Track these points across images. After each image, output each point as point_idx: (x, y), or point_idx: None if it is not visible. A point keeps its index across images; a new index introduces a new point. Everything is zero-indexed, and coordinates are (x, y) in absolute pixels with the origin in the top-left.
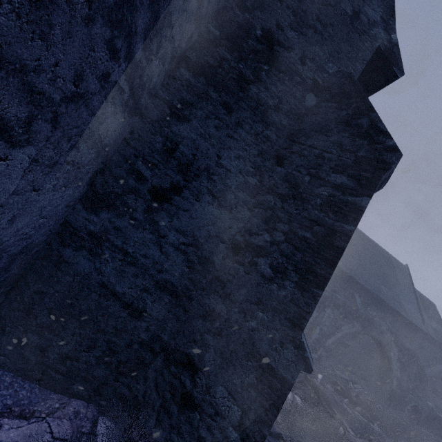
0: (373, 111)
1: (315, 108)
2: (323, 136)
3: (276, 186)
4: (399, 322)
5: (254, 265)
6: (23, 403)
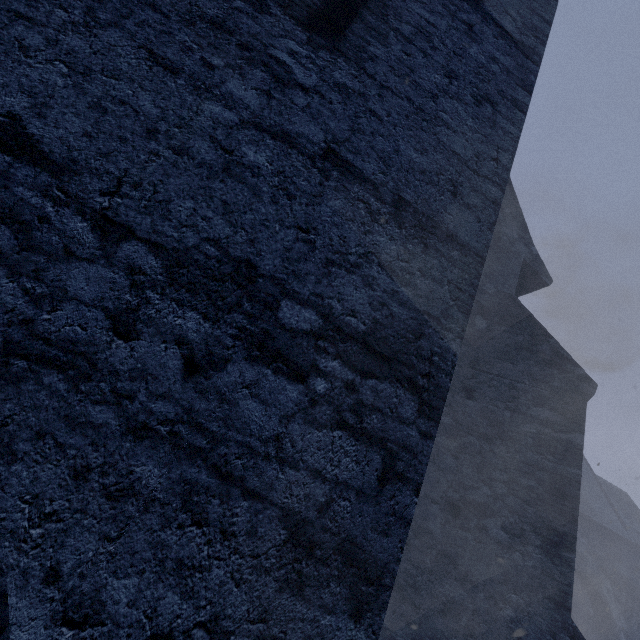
0: (550, 337)
1: (488, 332)
2: (508, 364)
3: (475, 424)
4: (594, 533)
5: (483, 529)
6: None
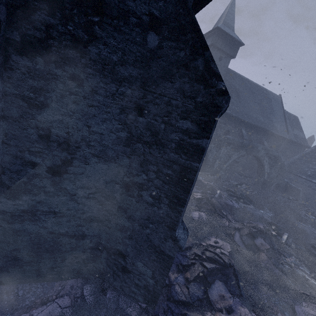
0: (207, 49)
1: (158, 50)
2: (168, 83)
3: (142, 135)
4: (272, 138)
5: (140, 196)
6: (41, 295)
